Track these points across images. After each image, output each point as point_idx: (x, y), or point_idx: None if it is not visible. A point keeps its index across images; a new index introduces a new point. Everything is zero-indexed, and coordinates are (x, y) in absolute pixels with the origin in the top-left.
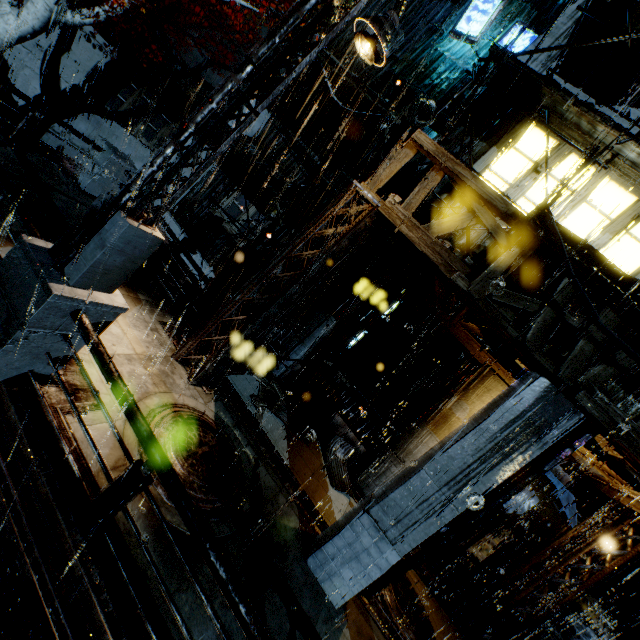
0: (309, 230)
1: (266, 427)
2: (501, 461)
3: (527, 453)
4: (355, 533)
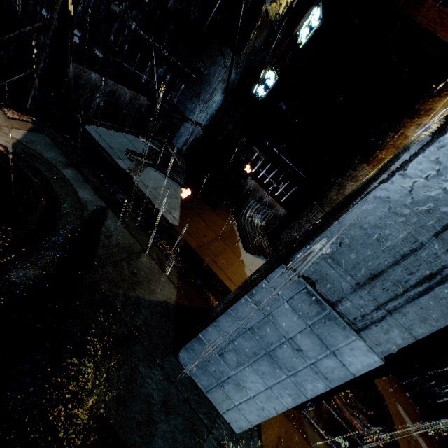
0: None
1: (146, 183)
2: None
3: None
4: (261, 309)
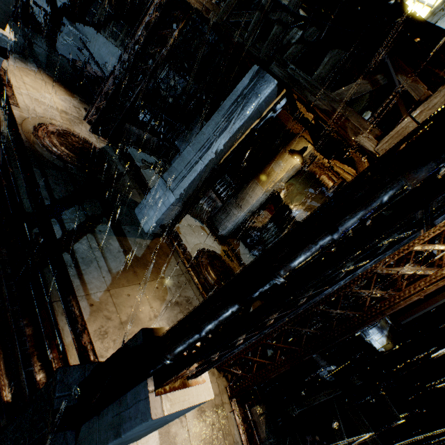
0: (143, 21)
1: (146, 173)
2: (228, 127)
3: (242, 117)
4: (155, 190)
